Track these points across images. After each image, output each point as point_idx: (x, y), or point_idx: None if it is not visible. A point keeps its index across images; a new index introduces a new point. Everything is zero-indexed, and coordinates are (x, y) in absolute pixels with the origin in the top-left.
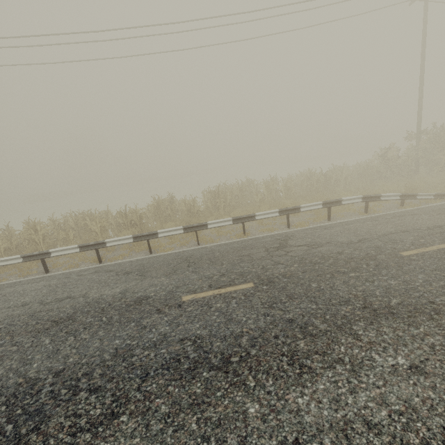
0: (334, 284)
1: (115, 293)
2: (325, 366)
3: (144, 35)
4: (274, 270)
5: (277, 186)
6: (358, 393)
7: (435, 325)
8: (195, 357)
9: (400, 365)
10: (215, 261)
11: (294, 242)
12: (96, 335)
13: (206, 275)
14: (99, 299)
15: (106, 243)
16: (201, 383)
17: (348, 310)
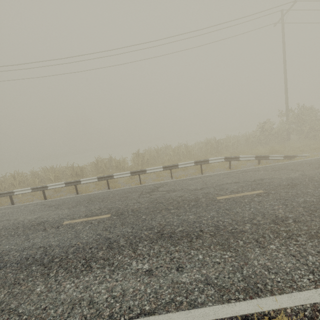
0: (155, 217)
1: (32, 218)
2: (101, 267)
3: (93, 58)
4: (131, 206)
5: (181, 150)
6: (102, 284)
7: (188, 245)
8: (37, 258)
9: (142, 269)
10: (105, 200)
11: (162, 188)
12: (0, 242)
13: (90, 209)
14: (21, 221)
15: (48, 187)
16: (27, 272)
17: (146, 233)
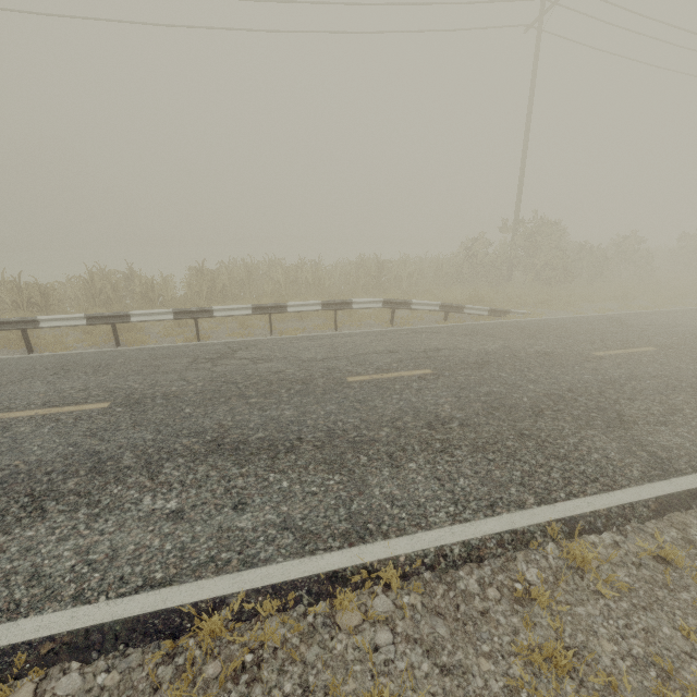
0: (214, 411)
1: None
2: (68, 509)
3: None
4: (165, 387)
5: (303, 274)
6: (67, 541)
7: (267, 465)
8: None
9: (163, 509)
10: (102, 370)
11: (244, 353)
12: None
13: (61, 388)
14: None
15: None
16: None
17: (187, 443)
